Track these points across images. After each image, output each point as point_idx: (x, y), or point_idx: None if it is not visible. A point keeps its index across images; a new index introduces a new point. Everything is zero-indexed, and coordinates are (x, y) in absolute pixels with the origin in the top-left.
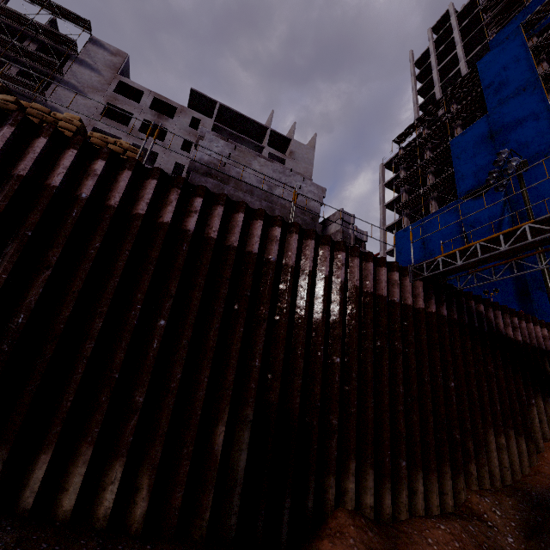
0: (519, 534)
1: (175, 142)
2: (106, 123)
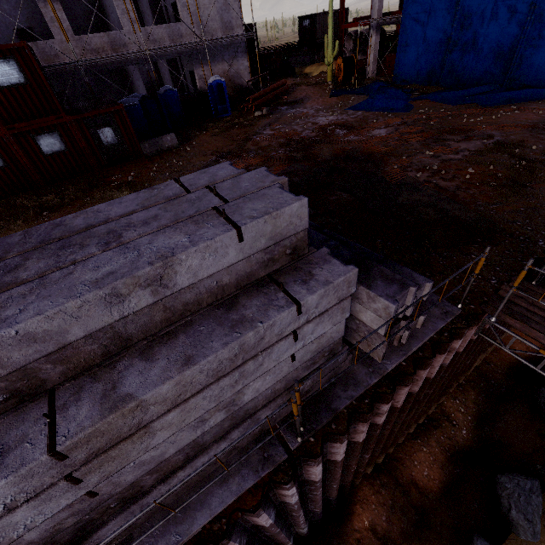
0: (471, 426)
1: None
2: None
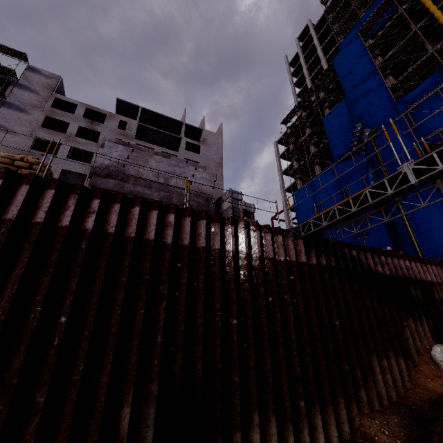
0: None
1: None
2: (47, 132)
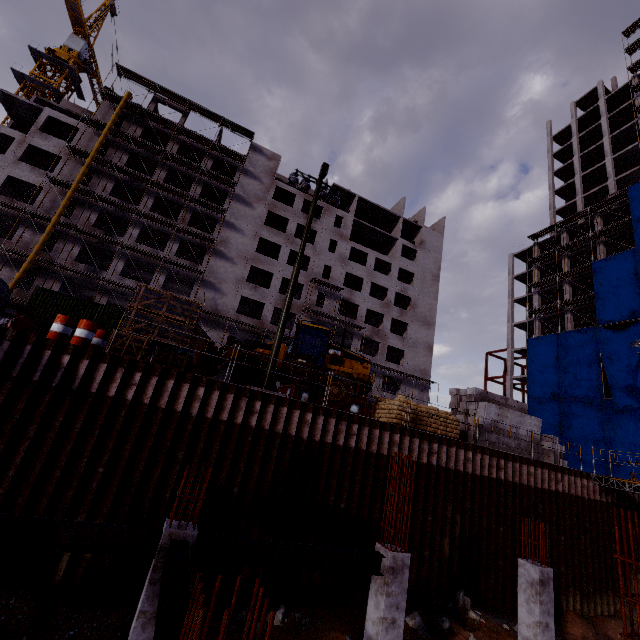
0: None
1: (323, 244)
2: (269, 232)
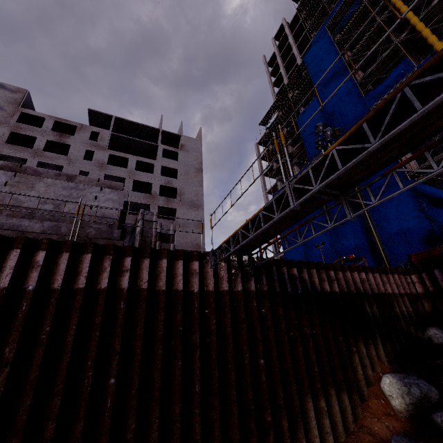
0: None
1: (78, 154)
2: (12, 148)
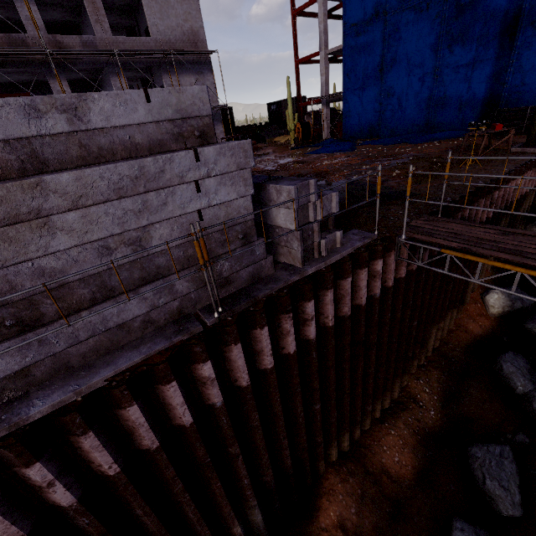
0: (438, 406)
1: None
2: None
